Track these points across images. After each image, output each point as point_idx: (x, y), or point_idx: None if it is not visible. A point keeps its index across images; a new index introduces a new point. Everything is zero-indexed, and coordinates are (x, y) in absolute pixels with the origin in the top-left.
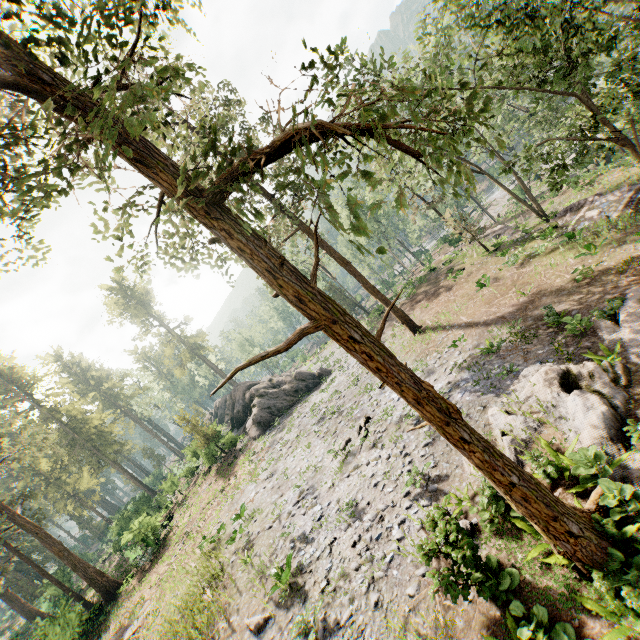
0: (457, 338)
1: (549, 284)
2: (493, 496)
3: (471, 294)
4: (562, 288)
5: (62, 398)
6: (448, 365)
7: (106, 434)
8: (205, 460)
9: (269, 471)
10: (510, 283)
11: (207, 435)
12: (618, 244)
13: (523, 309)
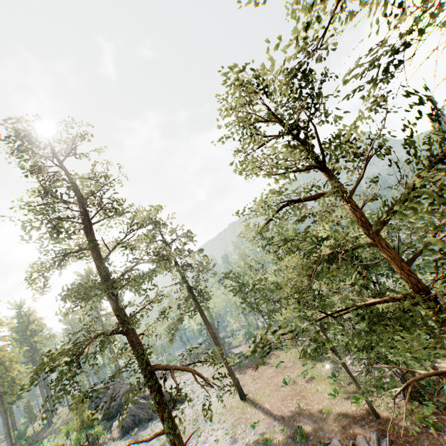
0: (258, 419)
1: (312, 406)
2: None
3: (279, 385)
4: (315, 413)
5: (7, 344)
6: (245, 439)
7: (16, 385)
8: (73, 443)
9: None
10: (298, 391)
11: (84, 421)
12: (347, 397)
13: (294, 417)
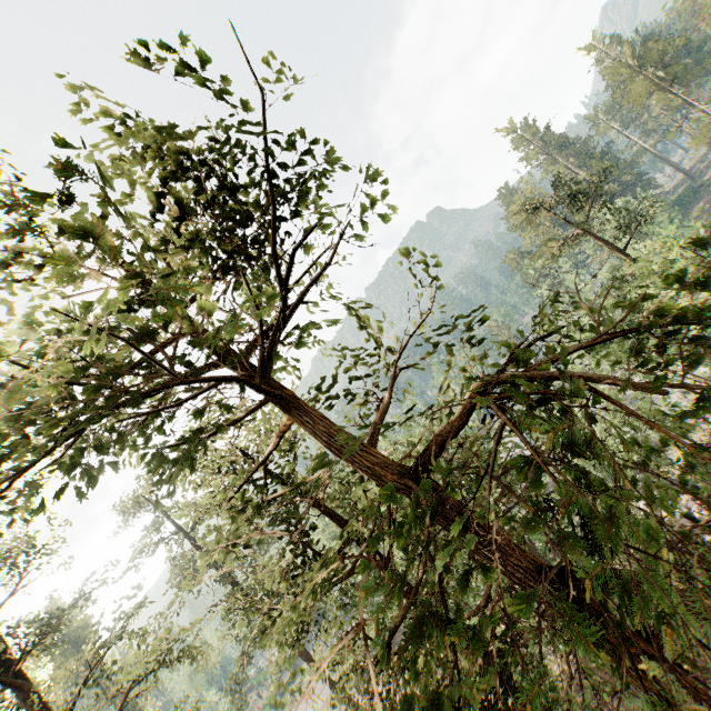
0: None
1: None
2: None
3: None
4: None
5: None
6: None
7: None
8: None
9: None
10: None
11: None
12: None
13: None
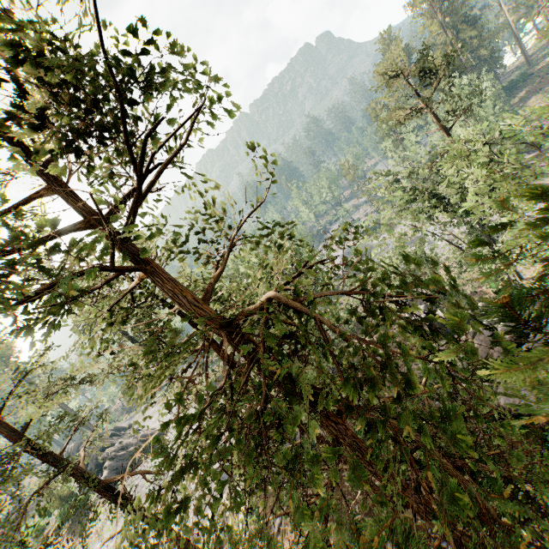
0: None
1: None
2: (206, 548)
3: None
4: None
5: None
6: None
7: None
8: (59, 519)
9: (112, 530)
10: None
11: (63, 497)
12: None
13: None
